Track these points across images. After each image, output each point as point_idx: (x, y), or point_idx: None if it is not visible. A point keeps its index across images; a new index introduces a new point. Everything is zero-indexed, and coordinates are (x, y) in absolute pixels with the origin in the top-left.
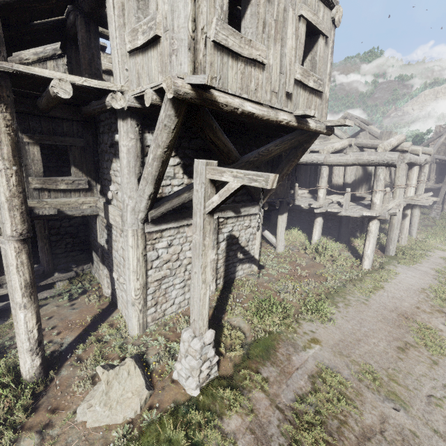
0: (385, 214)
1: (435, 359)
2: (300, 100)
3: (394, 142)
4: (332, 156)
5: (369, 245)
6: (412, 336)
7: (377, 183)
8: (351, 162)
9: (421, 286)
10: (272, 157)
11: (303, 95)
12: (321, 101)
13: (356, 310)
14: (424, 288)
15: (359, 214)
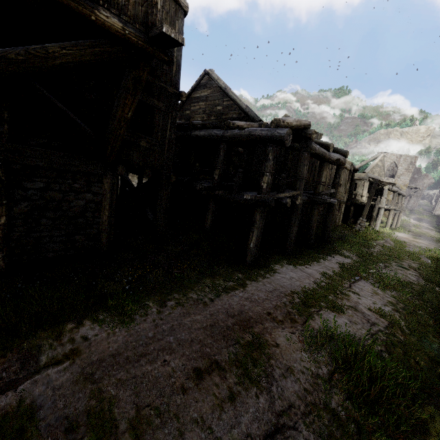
0: (269, 200)
1: (235, 390)
2: None
3: (292, 121)
4: (229, 131)
5: (252, 237)
6: (229, 352)
7: (265, 163)
8: (245, 138)
9: (292, 288)
10: (61, 68)
11: None
12: None
13: (183, 311)
14: (294, 291)
15: (245, 200)
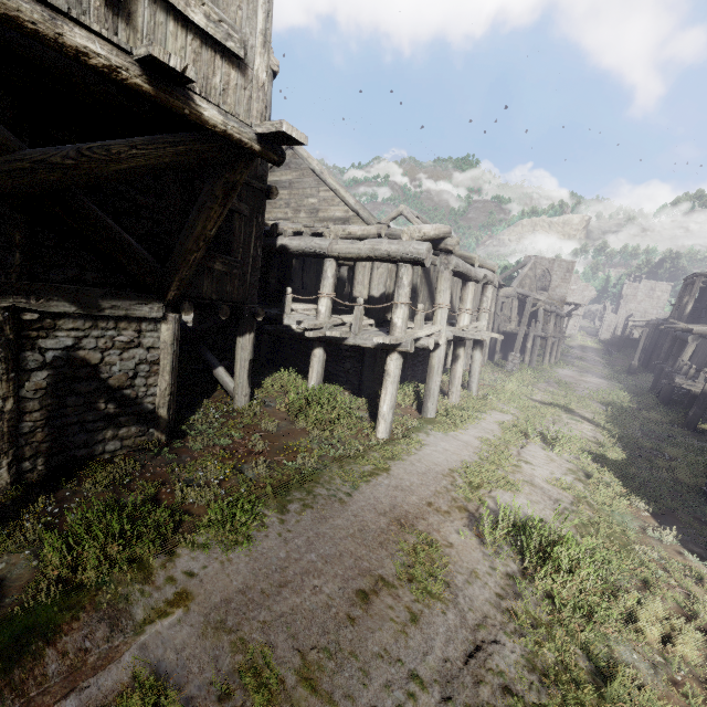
0: (408, 342)
1: (417, 610)
2: (167, 43)
3: (429, 230)
4: (340, 242)
5: (386, 397)
6: (395, 563)
7: (399, 291)
8: (365, 253)
9: (450, 465)
10: (127, 174)
11: (180, 38)
12: (246, 81)
13: (316, 515)
14: (453, 469)
15: (372, 343)
